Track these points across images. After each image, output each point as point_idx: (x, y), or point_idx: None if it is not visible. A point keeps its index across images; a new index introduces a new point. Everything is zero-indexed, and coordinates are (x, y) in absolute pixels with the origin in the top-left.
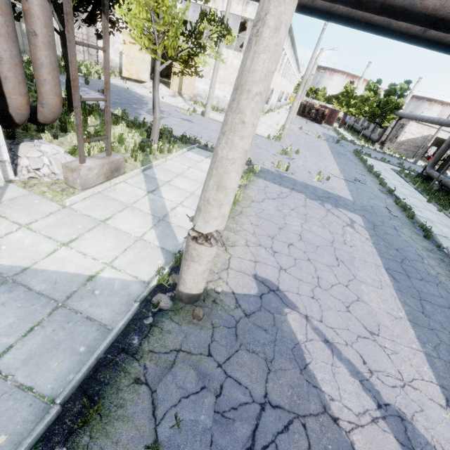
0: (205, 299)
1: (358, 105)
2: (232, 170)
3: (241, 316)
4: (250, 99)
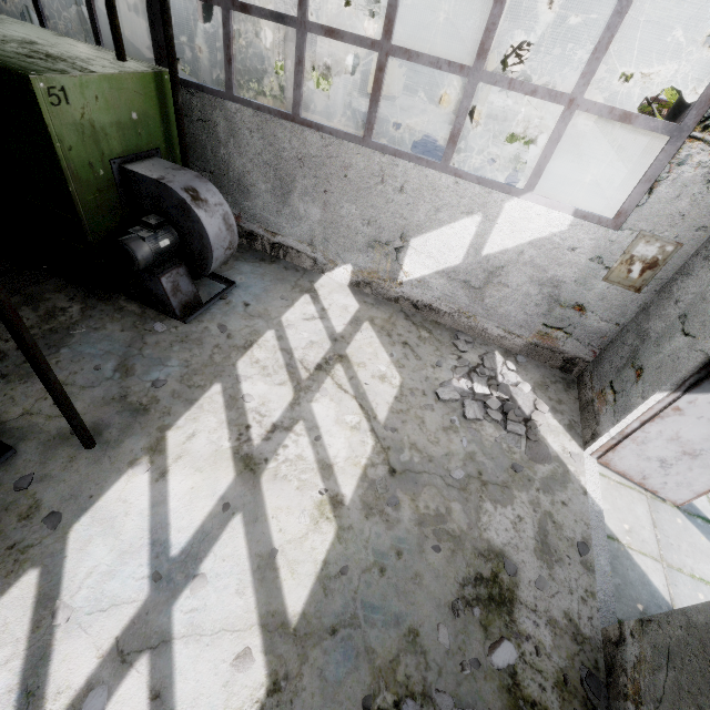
0: None
1: None
2: None
3: None
4: None
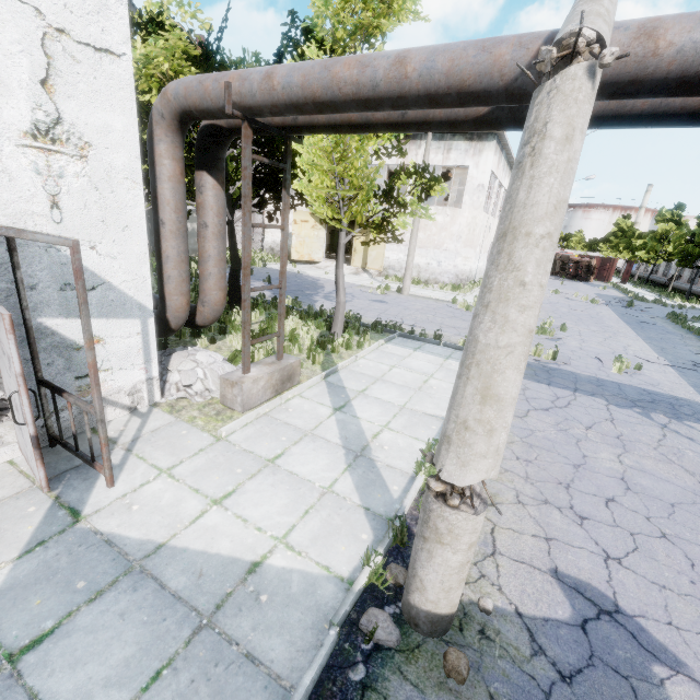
0: (463, 627)
1: (649, 245)
2: (508, 365)
3: (552, 679)
4: (532, 246)
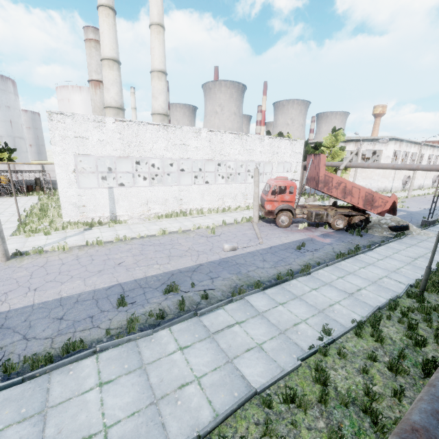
0: None
1: None
2: None
3: None
4: None
